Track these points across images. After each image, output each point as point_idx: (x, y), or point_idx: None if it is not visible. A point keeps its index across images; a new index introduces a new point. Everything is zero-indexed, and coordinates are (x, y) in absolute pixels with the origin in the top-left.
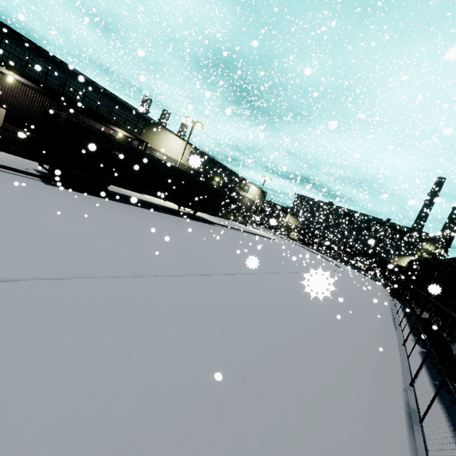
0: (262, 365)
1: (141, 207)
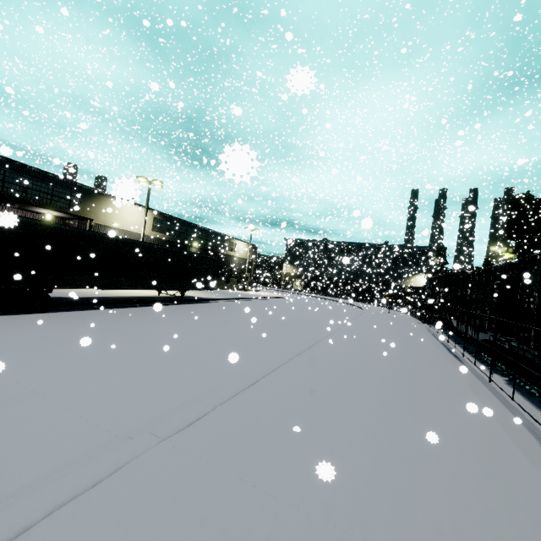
0: (431, 523)
1: (108, 308)
